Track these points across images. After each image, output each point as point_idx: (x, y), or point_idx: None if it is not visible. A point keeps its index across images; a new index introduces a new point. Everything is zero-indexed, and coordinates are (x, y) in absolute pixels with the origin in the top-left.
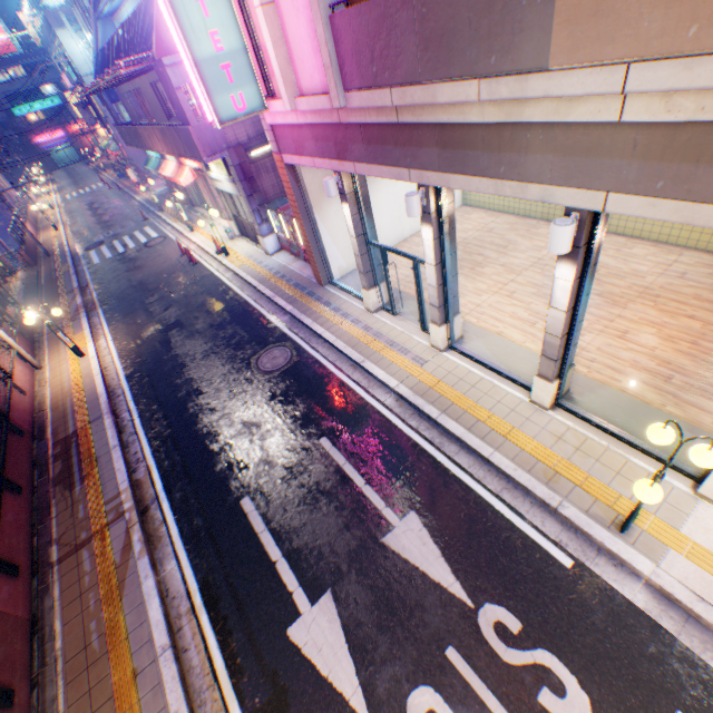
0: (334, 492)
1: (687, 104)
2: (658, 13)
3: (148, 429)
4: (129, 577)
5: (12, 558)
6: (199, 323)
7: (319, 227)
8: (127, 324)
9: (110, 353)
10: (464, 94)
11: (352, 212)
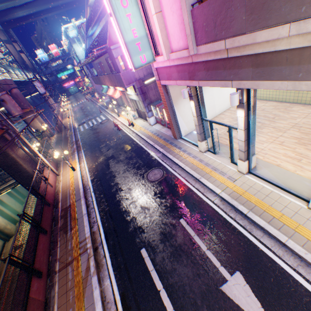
0: (189, 252)
1: None
2: None
3: (99, 206)
4: (88, 286)
5: (40, 268)
6: (121, 156)
7: (175, 112)
8: (92, 156)
9: (85, 169)
10: (276, 34)
11: (195, 104)
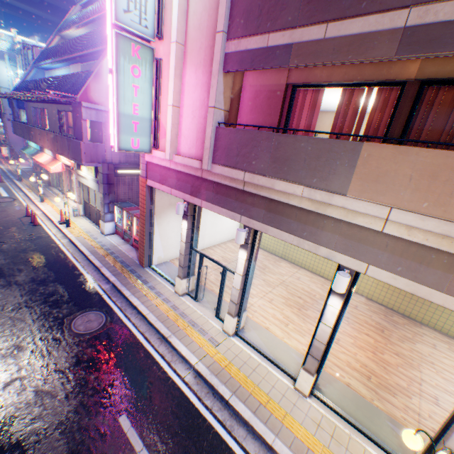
0: None
1: (419, 234)
2: (408, 192)
3: None
4: None
5: None
6: (22, 275)
7: (155, 228)
8: None
9: None
10: (293, 189)
11: (188, 226)
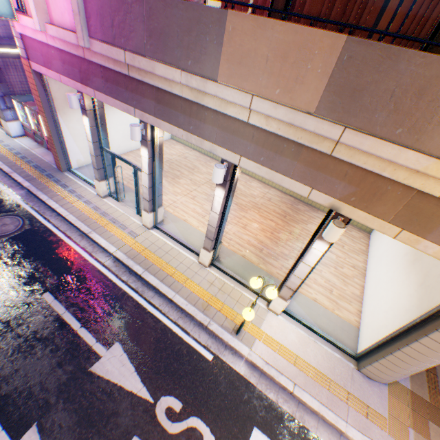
0: (52, 338)
1: (274, 124)
2: (266, 77)
3: None
4: None
5: None
6: None
7: (62, 127)
8: None
9: None
10: (172, 75)
11: (91, 124)
